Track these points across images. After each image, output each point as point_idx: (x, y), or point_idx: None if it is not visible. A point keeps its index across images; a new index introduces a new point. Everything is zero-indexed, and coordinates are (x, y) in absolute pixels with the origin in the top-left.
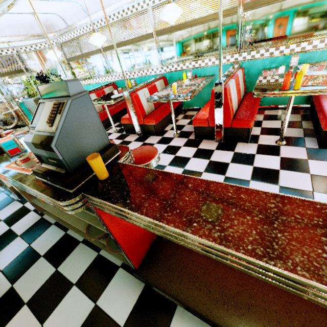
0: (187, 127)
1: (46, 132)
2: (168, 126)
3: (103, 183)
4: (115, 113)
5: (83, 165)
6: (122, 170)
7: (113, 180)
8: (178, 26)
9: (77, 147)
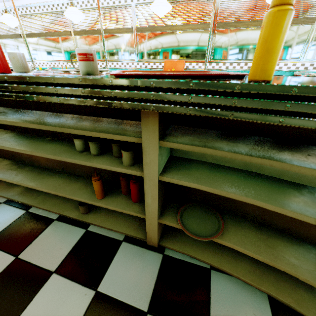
0: None
1: None
2: None
3: None
4: None
5: None
6: None
7: None
8: (37, 34)
9: None
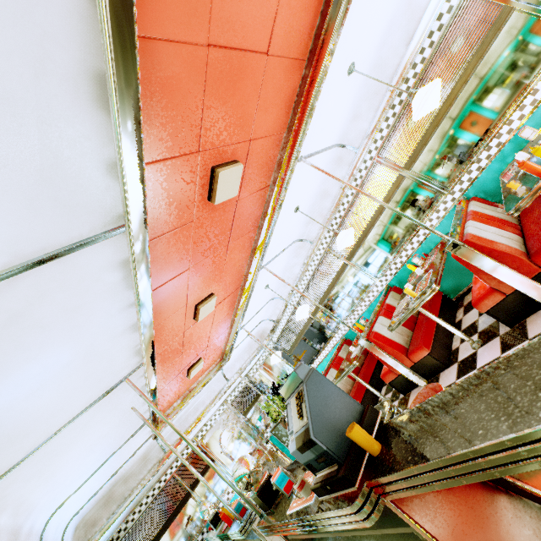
0: (483, 320)
1: (302, 428)
2: (454, 341)
3: (380, 457)
4: (370, 375)
5: (350, 448)
6: (391, 429)
7: (387, 447)
8: (362, 237)
9: (333, 429)
